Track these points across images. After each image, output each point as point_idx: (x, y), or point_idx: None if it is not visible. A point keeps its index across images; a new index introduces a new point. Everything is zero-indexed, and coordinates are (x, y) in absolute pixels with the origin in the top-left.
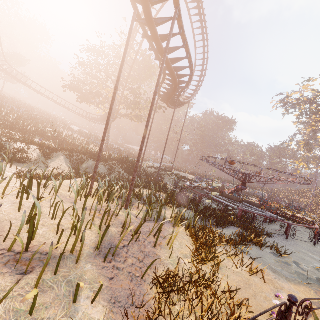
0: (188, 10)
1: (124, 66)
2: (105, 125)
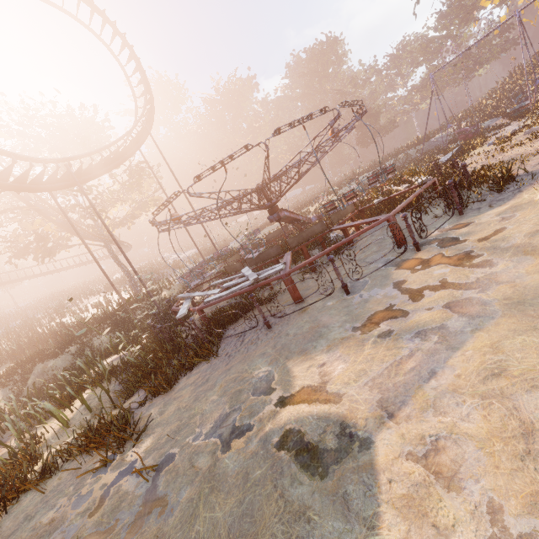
0: None
1: None
2: None
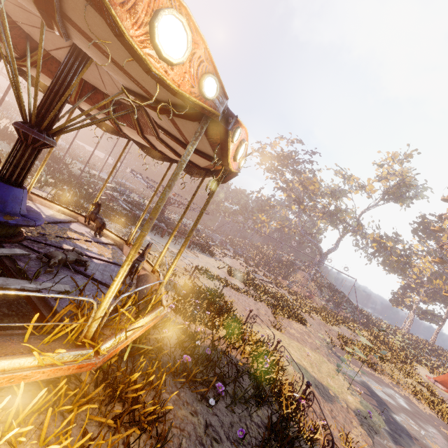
0: None
1: None
2: (1, 99)
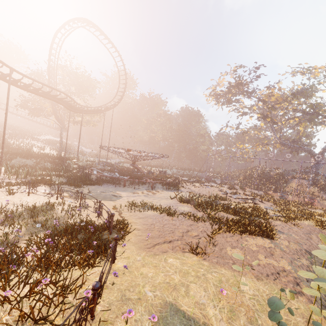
0: (96, 36)
1: (54, 85)
2: None
